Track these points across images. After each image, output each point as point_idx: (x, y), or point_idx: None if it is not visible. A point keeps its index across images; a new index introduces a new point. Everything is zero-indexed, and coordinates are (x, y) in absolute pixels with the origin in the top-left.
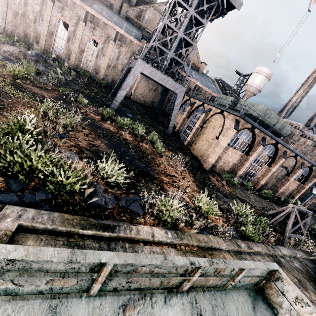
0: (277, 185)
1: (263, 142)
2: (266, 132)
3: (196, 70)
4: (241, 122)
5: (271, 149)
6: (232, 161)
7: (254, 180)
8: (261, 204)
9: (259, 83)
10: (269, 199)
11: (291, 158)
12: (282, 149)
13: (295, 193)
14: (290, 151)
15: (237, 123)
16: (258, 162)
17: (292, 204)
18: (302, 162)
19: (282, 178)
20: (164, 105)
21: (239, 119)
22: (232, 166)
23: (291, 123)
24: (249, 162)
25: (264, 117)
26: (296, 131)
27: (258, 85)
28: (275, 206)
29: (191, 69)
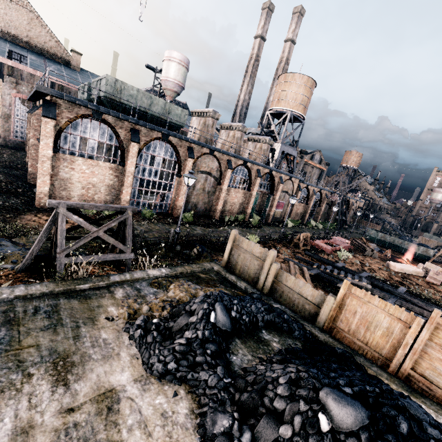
0: (213, 202)
1: (133, 137)
2: (123, 116)
3: (67, 65)
4: (61, 104)
5: (166, 149)
6: (101, 182)
7: (170, 205)
8: (157, 233)
9: (175, 75)
10: (197, 223)
11: (208, 157)
12: (182, 146)
13: (246, 206)
14: (197, 146)
15: (49, 106)
16: (158, 174)
17: (51, 200)
18: (228, 160)
19: (214, 191)
20: (2, 128)
21: (50, 98)
22: (109, 191)
23: (202, 111)
24: (131, 176)
25: (121, 95)
26: (208, 120)
27: (175, 77)
28: (198, 230)
29: (50, 63)
